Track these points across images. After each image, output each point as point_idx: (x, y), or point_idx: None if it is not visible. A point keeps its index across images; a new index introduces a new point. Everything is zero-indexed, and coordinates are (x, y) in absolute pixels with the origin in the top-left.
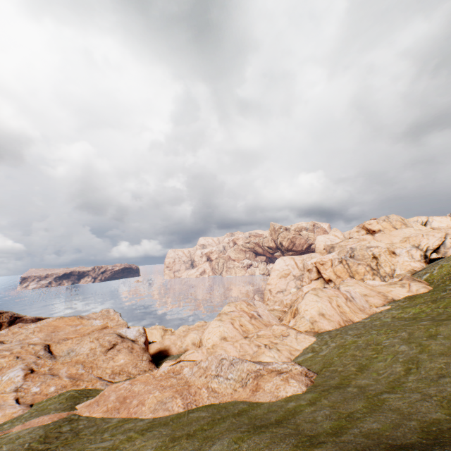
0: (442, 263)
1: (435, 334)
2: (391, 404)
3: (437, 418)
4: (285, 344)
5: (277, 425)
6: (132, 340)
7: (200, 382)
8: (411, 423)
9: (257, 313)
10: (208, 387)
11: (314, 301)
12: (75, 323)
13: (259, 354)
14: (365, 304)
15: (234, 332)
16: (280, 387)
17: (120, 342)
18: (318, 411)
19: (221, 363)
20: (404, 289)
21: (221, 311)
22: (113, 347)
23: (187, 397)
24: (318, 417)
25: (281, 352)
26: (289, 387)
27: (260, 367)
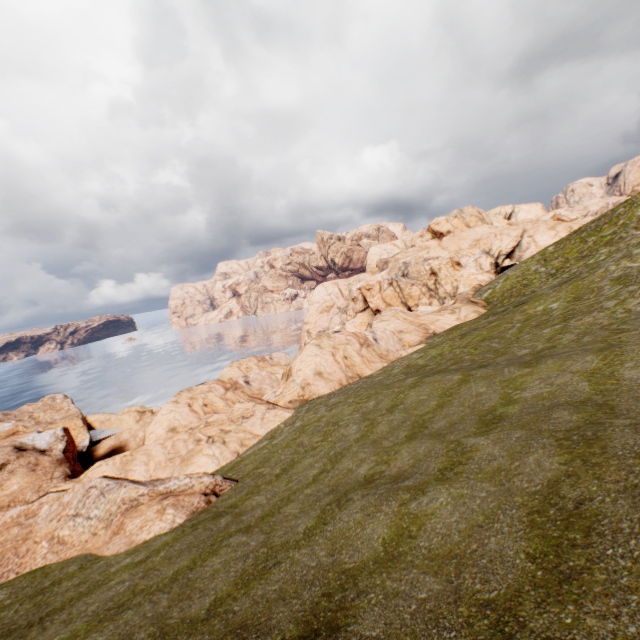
0: (509, 274)
1: (399, 403)
2: (208, 564)
3: (189, 615)
4: (242, 430)
5: (23, 633)
6: (41, 451)
7: (46, 530)
8: (137, 637)
9: (246, 379)
10: (53, 537)
11: (313, 355)
12: None
13: (194, 454)
14: (394, 346)
15: (190, 418)
16: (146, 526)
17: (15, 460)
18: (116, 587)
19: (87, 494)
20: (453, 317)
21: (220, 376)
22: (2, 469)
23: (9, 563)
24: (94, 605)
25: (227, 446)
26: (157, 524)
27: (144, 491)
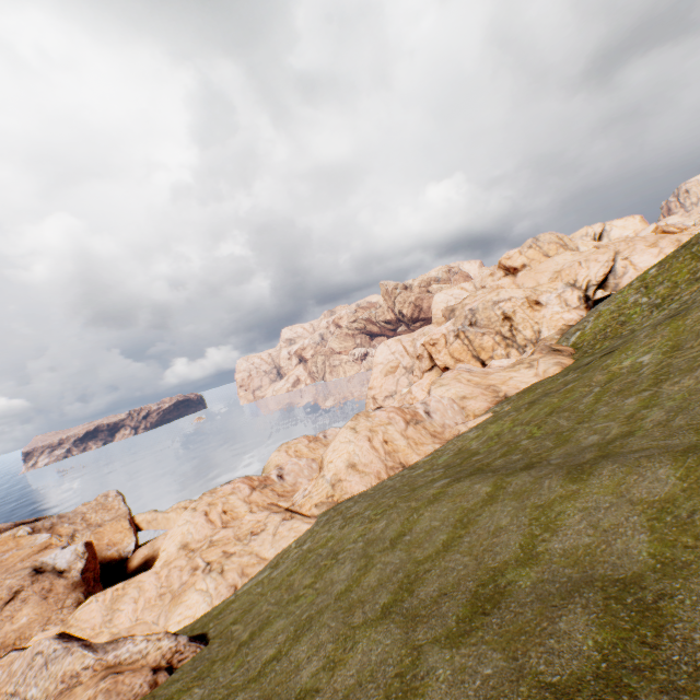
0: (601, 310)
1: (408, 530)
2: None
3: None
4: (248, 551)
5: None
6: (59, 572)
7: None
8: None
9: (280, 472)
10: None
11: (347, 442)
12: (5, 549)
13: (186, 589)
14: (454, 418)
15: (205, 530)
16: None
17: (29, 585)
18: None
19: (32, 664)
20: (531, 372)
21: (267, 463)
22: (15, 598)
23: None
24: None
25: (225, 576)
26: None
27: (90, 662)
